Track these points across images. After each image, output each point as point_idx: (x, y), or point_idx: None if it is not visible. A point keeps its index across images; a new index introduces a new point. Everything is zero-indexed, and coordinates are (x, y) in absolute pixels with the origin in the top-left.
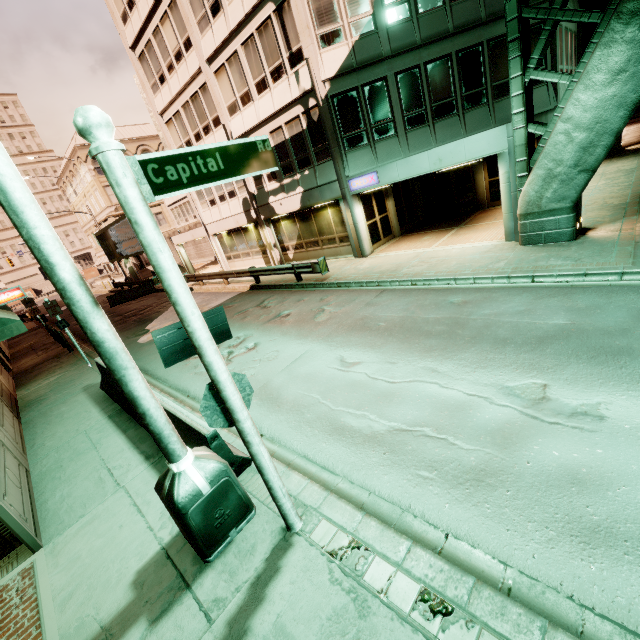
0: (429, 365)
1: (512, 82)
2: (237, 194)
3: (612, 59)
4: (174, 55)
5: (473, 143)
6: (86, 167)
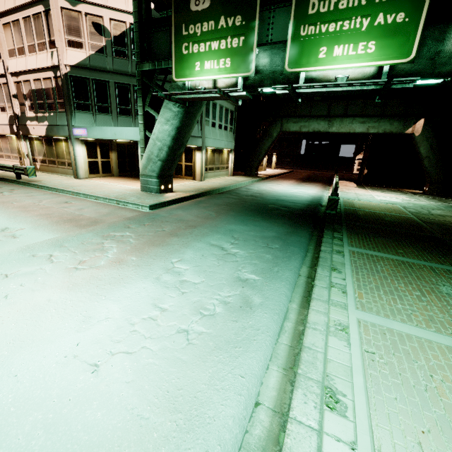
0: None
1: (139, 107)
2: (7, 110)
3: (166, 114)
4: None
5: (128, 131)
6: None
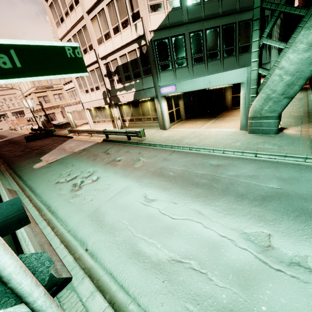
0: (197, 208)
1: (253, 43)
2: (100, 88)
3: (310, 36)
4: (69, 7)
5: (228, 75)
6: None
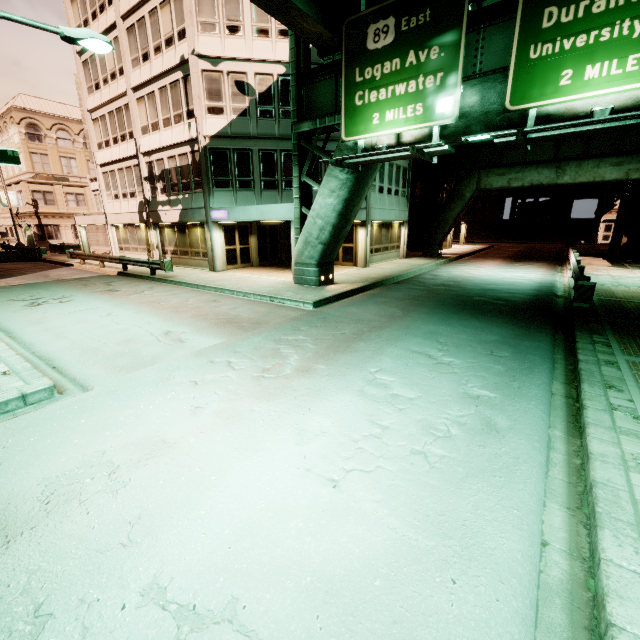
0: (151, 320)
1: (294, 178)
2: (137, 196)
3: (330, 183)
4: (110, 74)
5: (279, 209)
6: (17, 129)
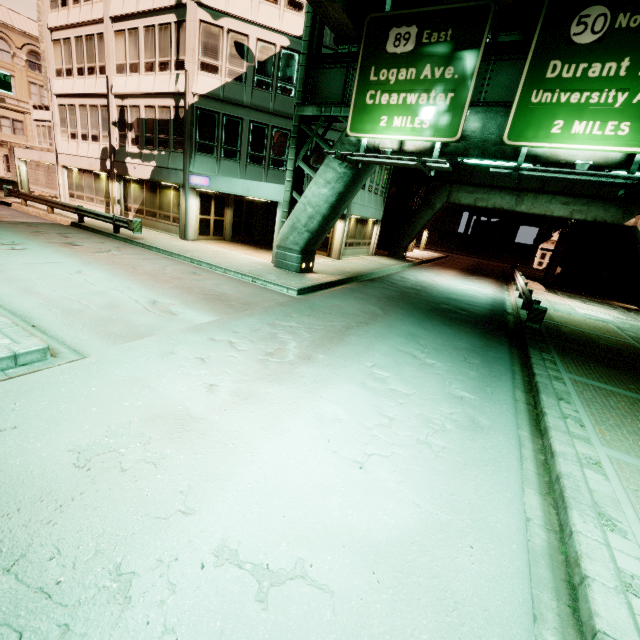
0: (131, 286)
1: (289, 161)
2: (100, 140)
3: (327, 174)
4: None
5: (267, 188)
6: None
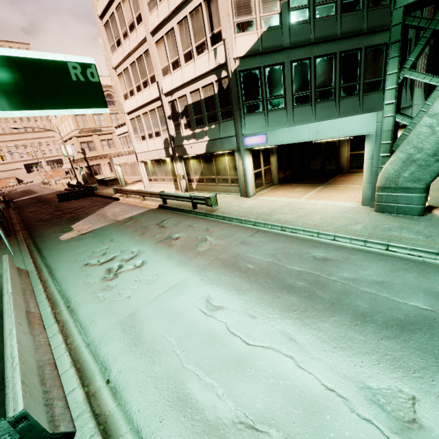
0: (287, 329)
1: (388, 77)
2: (161, 134)
3: None
4: (129, 26)
5: (347, 123)
6: None
